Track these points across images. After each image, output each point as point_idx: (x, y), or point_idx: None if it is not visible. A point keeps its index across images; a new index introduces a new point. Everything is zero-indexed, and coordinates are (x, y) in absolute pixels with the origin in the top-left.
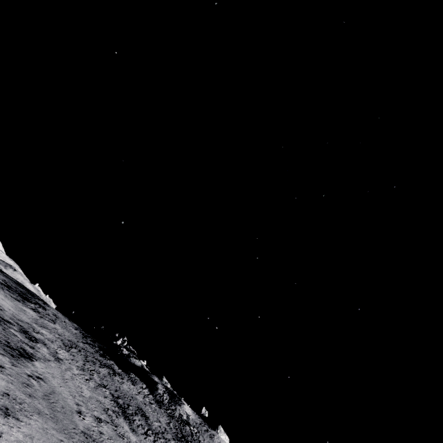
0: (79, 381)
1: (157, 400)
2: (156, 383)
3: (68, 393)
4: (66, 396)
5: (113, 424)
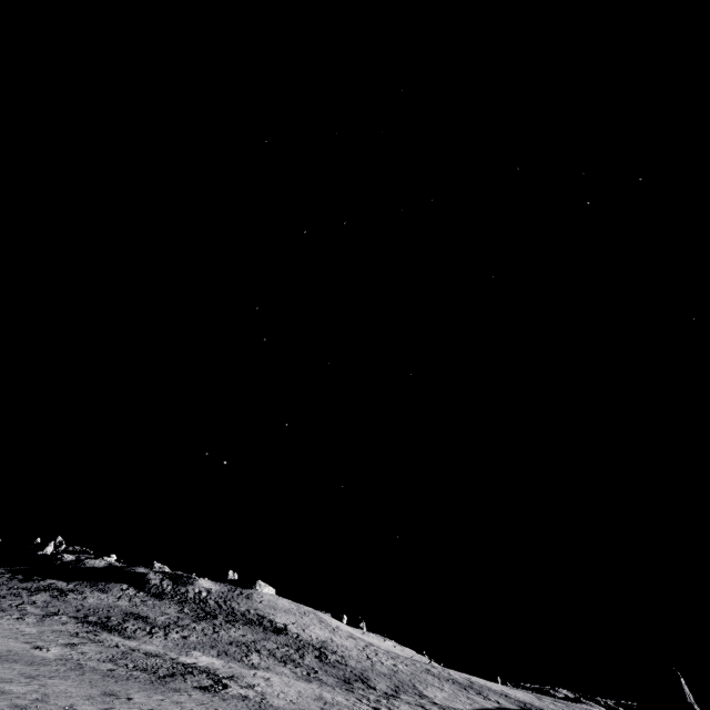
0: (8, 624)
1: (154, 594)
2: (143, 575)
3: (4, 638)
4: (3, 642)
5: (96, 642)
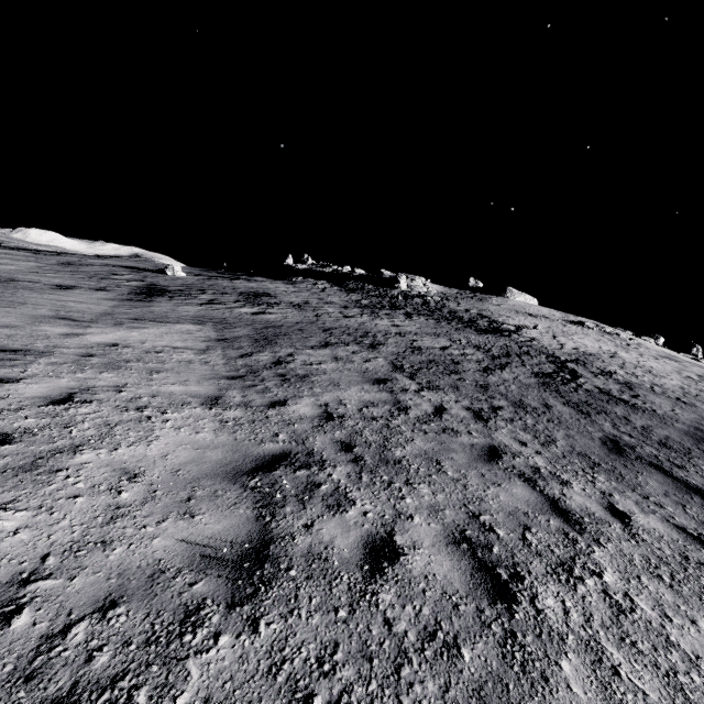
0: None
1: (349, 290)
2: (348, 274)
3: None
4: None
5: None
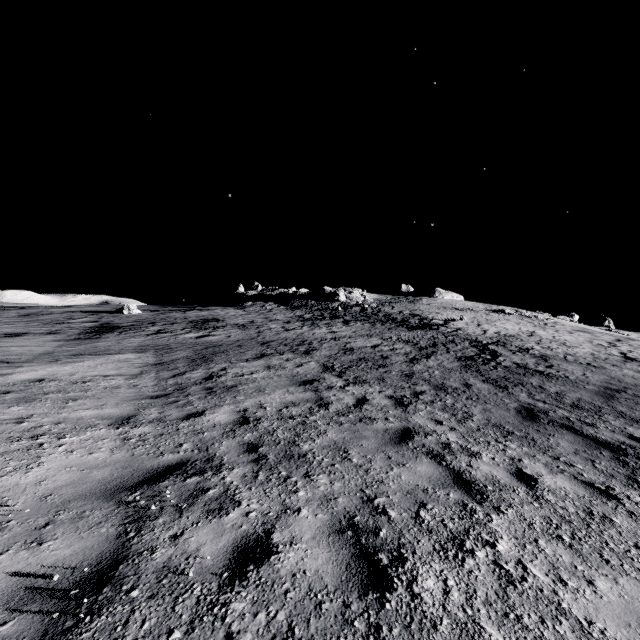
0: None
1: (295, 307)
2: (293, 294)
3: None
4: None
5: None
